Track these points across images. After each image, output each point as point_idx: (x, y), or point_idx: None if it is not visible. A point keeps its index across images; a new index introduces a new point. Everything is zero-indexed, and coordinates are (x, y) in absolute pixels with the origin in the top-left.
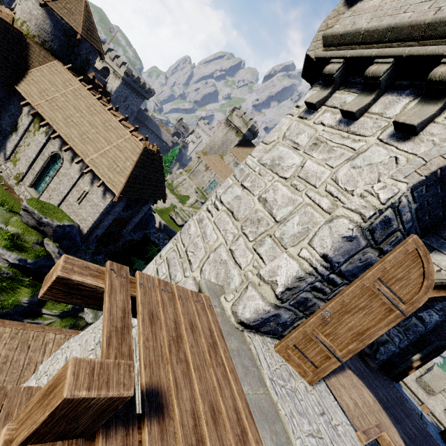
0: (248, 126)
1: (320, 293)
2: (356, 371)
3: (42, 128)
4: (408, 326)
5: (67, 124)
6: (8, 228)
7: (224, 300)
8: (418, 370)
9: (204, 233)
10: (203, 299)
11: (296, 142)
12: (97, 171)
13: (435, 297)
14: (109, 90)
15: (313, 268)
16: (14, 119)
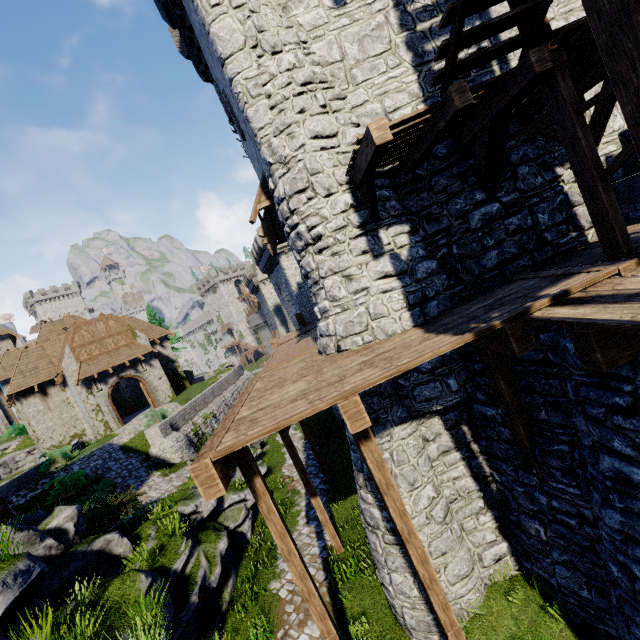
0: None
1: None
2: None
3: None
4: None
5: None
6: None
7: None
8: None
9: None
10: None
11: None
12: None
13: None
14: None
15: None
16: None
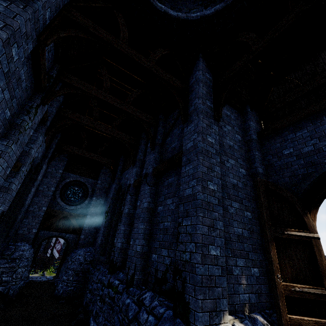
0: None
1: None
2: None
3: None
4: None
5: None
6: None
7: None
8: None
9: None
10: None
11: None
12: None
13: None
14: None
15: None
16: None
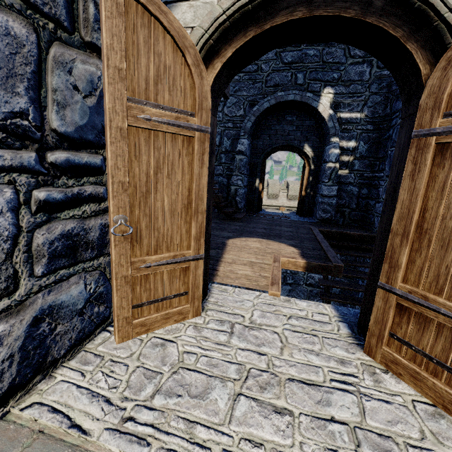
0: None
1: (87, 204)
2: (235, 234)
3: None
4: (238, 165)
5: None
6: None
7: None
8: (264, 191)
9: None
10: None
11: None
12: None
13: (217, 81)
14: None
15: None
16: None
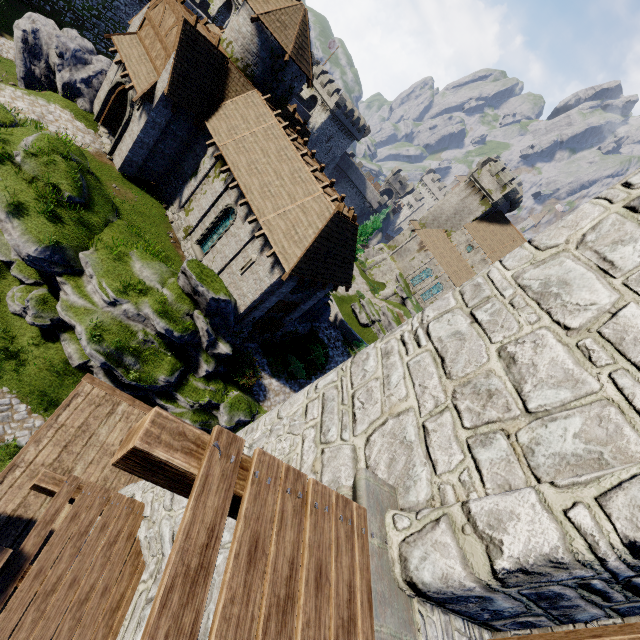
0: (505, 190)
1: (598, 596)
2: None
3: (223, 174)
4: None
5: (249, 171)
6: (163, 291)
7: (391, 522)
8: None
9: (387, 377)
10: (353, 514)
11: (608, 259)
12: (270, 237)
13: None
14: (311, 126)
15: (597, 558)
16: (197, 161)
